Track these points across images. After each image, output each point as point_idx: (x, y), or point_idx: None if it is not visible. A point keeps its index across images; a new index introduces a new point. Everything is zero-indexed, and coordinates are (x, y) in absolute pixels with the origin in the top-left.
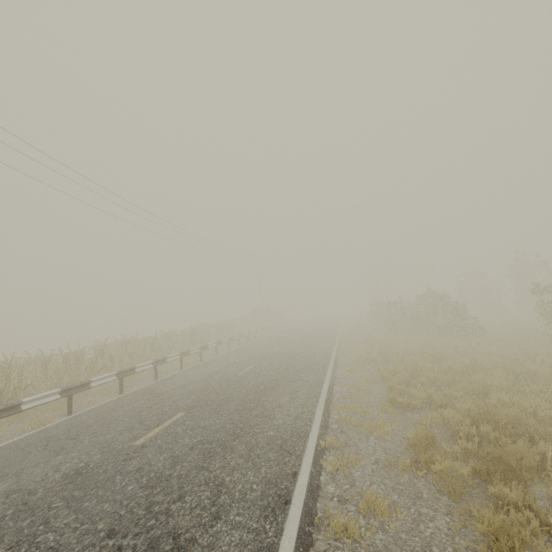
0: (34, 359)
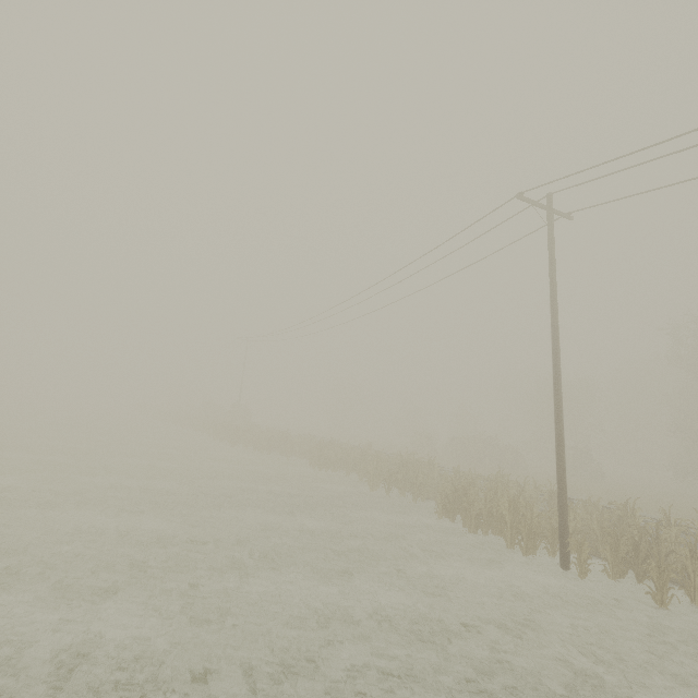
0: (496, 487)
